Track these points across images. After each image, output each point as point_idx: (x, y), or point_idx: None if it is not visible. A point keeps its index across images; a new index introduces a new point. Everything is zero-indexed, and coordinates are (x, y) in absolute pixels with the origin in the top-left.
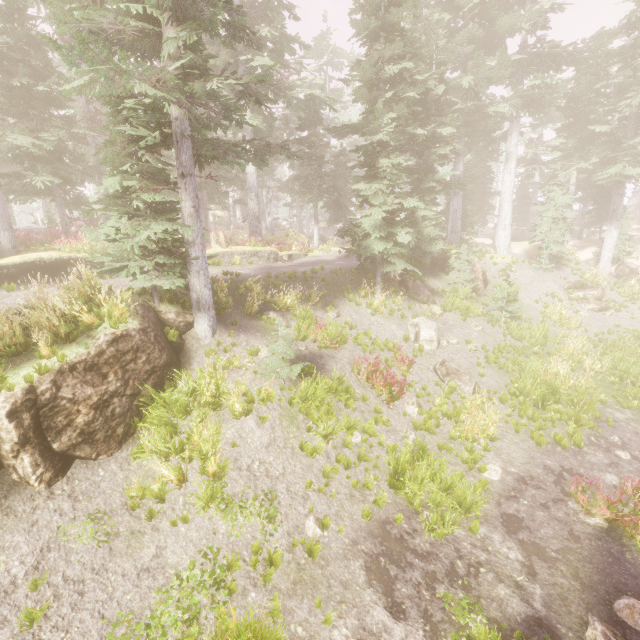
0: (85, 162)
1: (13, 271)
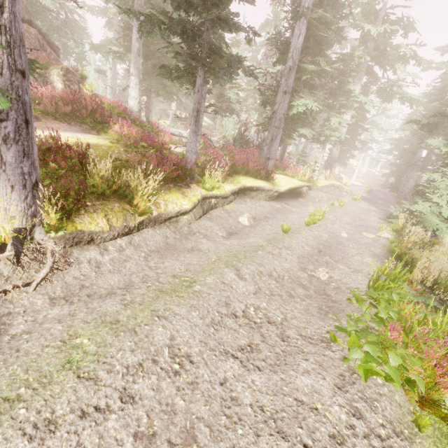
0: (307, 117)
1: (287, 192)
